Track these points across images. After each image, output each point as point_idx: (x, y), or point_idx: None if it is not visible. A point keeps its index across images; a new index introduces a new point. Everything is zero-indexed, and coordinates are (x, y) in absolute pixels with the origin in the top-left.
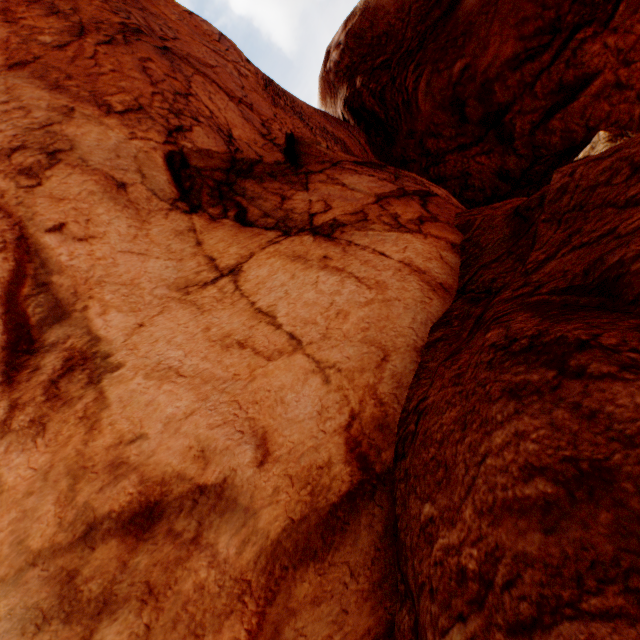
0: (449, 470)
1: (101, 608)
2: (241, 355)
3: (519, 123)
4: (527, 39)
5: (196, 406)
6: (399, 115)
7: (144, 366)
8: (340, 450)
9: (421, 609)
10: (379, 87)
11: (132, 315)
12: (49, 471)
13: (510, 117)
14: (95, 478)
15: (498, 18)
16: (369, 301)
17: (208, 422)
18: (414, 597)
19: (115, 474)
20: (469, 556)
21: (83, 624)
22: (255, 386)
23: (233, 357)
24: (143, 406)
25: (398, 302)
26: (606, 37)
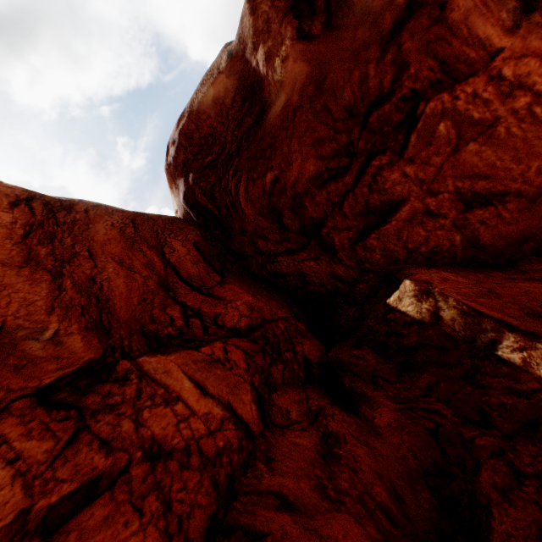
0: None
1: None
2: None
3: (337, 237)
4: (327, 158)
5: None
6: (230, 213)
7: None
8: None
9: None
10: (209, 185)
11: None
12: None
13: (326, 231)
14: None
15: (296, 135)
16: None
17: None
18: None
19: None
20: None
21: None
22: None
23: None
24: None
25: None
26: (404, 166)
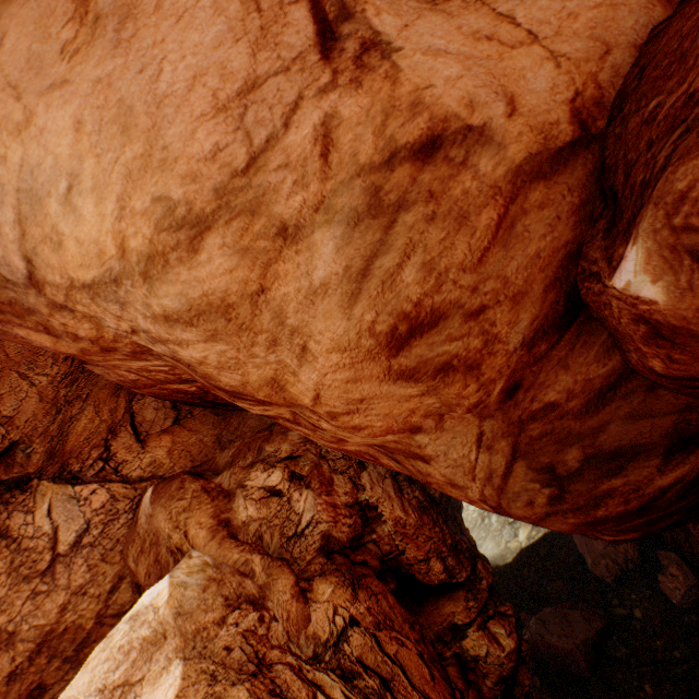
0: (685, 54)
1: (397, 210)
2: (489, 46)
3: None
4: None
5: (463, 74)
6: None
7: (419, 50)
8: (565, 116)
9: (631, 176)
10: None
11: (397, 19)
12: (369, 110)
13: None
14: (399, 116)
15: None
16: (597, 5)
17: (473, 84)
18: (618, 191)
19: (413, 113)
20: (698, 80)
21: (387, 218)
22: (503, 66)
23: (484, 46)
24: (426, 71)
25: (623, 8)
26: None
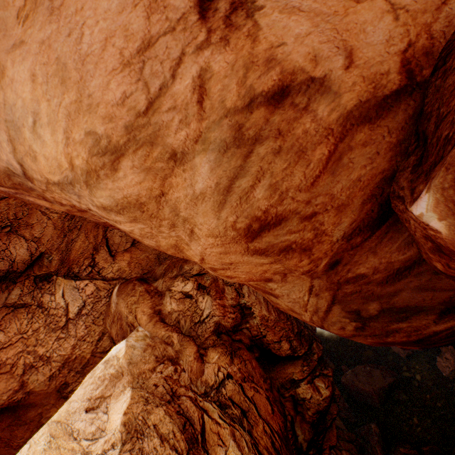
0: None
1: (254, 143)
2: (338, 0)
3: None
4: None
5: (311, 30)
6: None
7: (277, 7)
8: (396, 66)
9: (439, 129)
10: None
11: None
12: (234, 65)
13: None
14: (257, 70)
15: None
16: None
17: (318, 40)
18: (428, 137)
19: (267, 67)
20: None
21: (246, 148)
22: (347, 20)
23: (333, 1)
24: (281, 29)
25: None
26: None
